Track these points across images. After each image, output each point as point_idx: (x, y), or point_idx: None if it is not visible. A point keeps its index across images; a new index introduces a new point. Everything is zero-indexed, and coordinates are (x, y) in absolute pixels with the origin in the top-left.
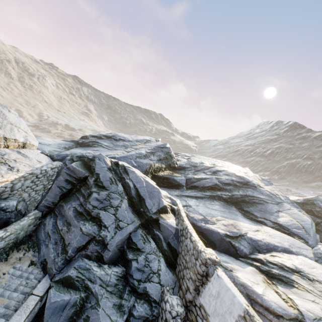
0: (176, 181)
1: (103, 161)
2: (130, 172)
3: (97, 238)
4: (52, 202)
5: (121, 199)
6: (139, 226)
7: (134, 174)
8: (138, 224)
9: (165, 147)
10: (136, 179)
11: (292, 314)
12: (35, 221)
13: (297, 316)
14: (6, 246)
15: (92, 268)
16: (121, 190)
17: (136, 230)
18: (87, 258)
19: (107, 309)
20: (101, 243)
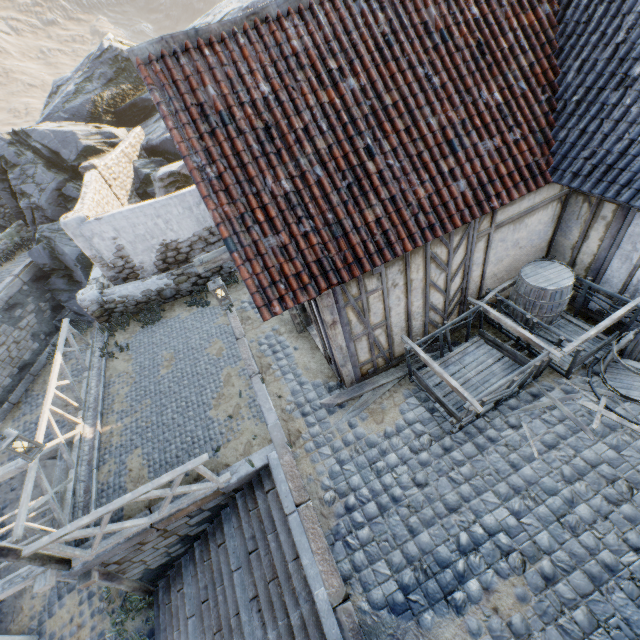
0: (150, 100)
1: (0, 139)
2: (31, 133)
3: (34, 207)
4: (16, 207)
5: (35, 167)
6: (68, 181)
7: (36, 132)
8: (61, 179)
9: (104, 51)
10: (41, 137)
11: (168, 172)
12: (23, 229)
13: (173, 171)
14: (10, 249)
15: (43, 227)
16: (31, 158)
17: (65, 185)
18: (43, 224)
19: (66, 242)
20: (40, 209)
